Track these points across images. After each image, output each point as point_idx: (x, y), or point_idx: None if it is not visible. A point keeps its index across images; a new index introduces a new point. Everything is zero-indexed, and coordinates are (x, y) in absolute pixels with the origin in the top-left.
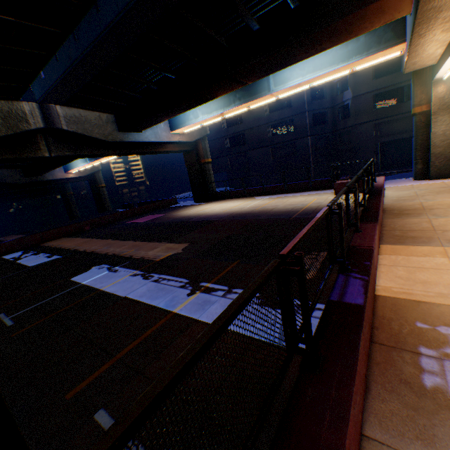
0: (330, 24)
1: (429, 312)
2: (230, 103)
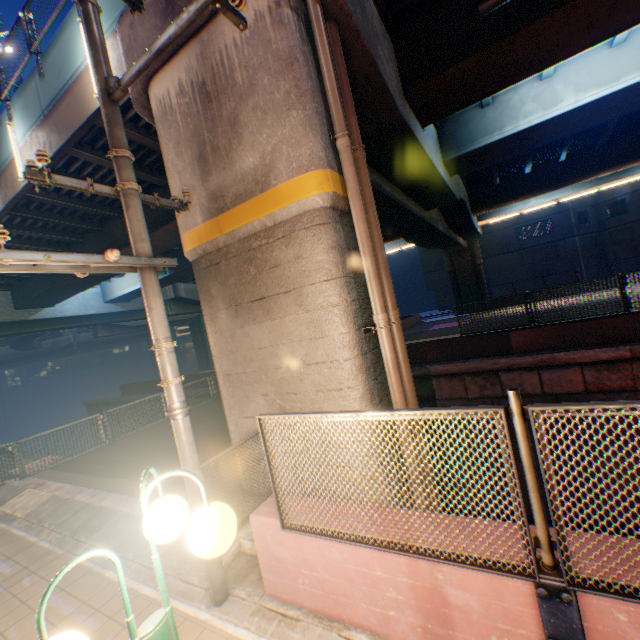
0: None
1: None
2: (582, 184)
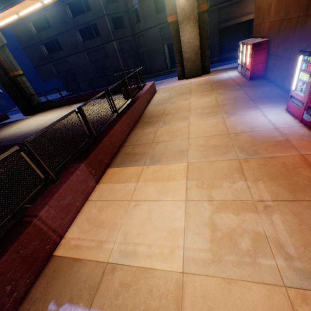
0: None
1: (72, 279)
2: None
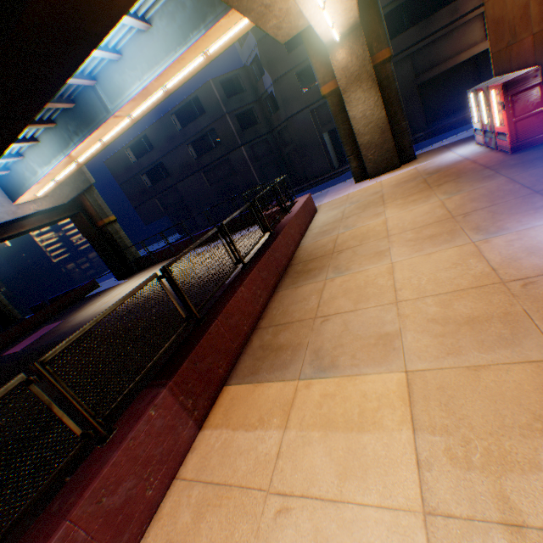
0: None
1: None
2: (67, 142)
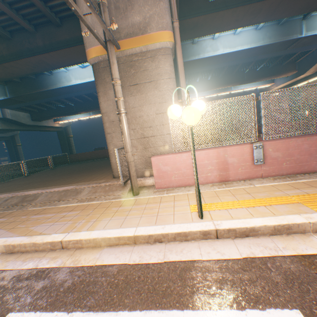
0: (278, 74)
1: None
2: (213, 92)
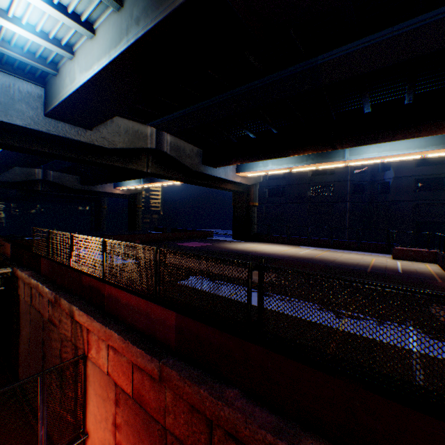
0: (440, 120)
1: None
2: (302, 161)
